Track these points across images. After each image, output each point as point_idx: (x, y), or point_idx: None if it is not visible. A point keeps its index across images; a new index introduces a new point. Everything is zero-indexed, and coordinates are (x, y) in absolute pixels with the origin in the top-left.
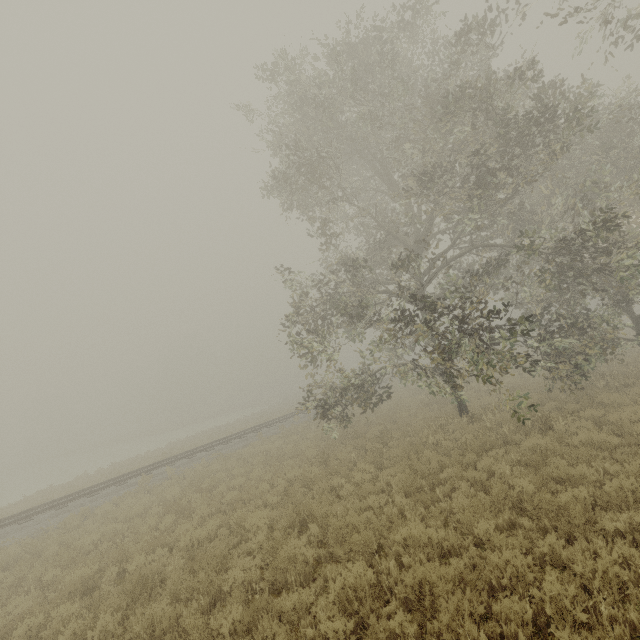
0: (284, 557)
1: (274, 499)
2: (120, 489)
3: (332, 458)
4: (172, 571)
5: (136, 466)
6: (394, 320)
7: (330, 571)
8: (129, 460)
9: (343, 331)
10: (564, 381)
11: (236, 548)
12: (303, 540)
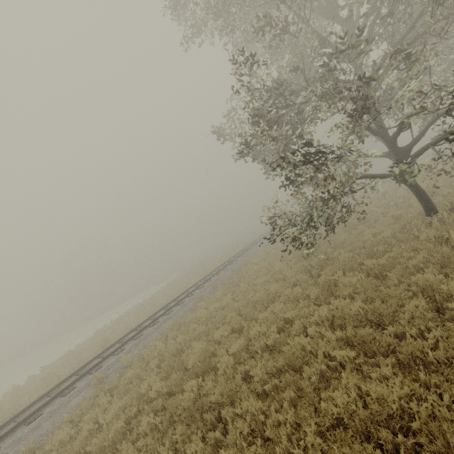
0: None
1: (349, 355)
2: (68, 399)
3: (341, 286)
4: None
5: (74, 364)
6: None
7: None
8: (61, 359)
9: None
10: None
11: None
12: None
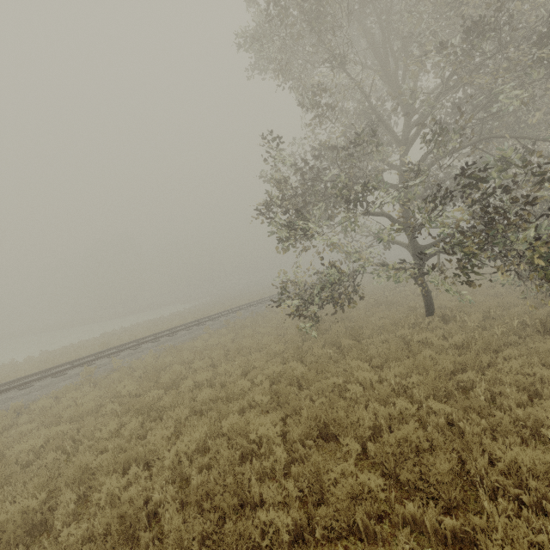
0: (346, 494)
1: (264, 399)
2: (58, 381)
3: (308, 354)
4: (160, 500)
5: (72, 356)
6: (424, 201)
7: (428, 518)
8: (62, 349)
9: (324, 222)
10: (505, 289)
11: (242, 466)
12: (350, 462)
